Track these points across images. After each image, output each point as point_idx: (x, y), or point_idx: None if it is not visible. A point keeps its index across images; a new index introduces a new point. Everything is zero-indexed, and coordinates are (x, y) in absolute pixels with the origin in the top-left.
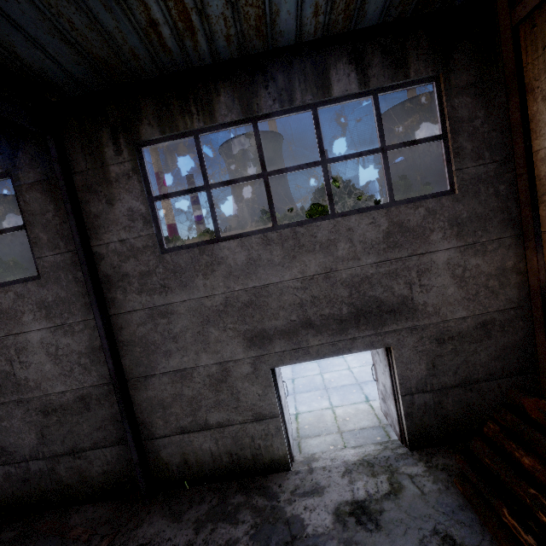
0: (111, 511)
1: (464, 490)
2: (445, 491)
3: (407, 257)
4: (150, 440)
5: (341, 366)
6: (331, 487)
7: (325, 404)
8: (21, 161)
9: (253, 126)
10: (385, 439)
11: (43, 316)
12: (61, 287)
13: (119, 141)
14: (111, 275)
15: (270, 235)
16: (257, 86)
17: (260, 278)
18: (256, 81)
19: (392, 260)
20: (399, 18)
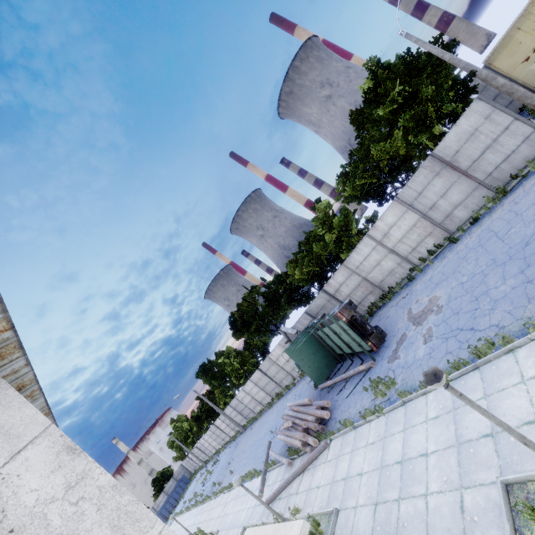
0: None
1: None
2: None
3: None
4: None
5: (419, 484)
6: None
7: None
8: None
9: None
10: None
11: None
12: None
13: None
14: None
15: None
16: None
17: None
18: None
19: None
20: None
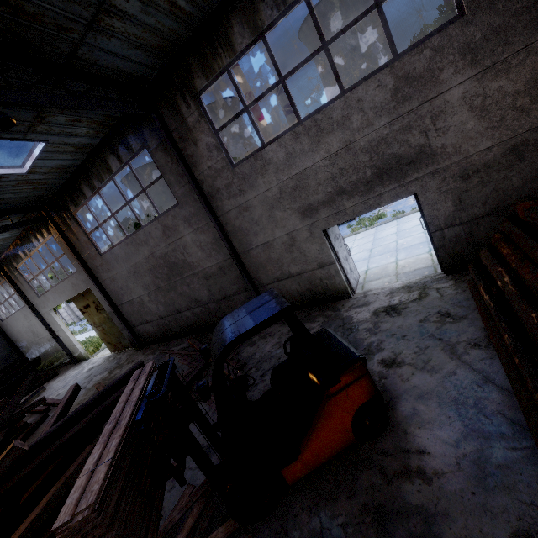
0: None
1: (470, 287)
2: (461, 293)
3: (418, 106)
4: (261, 287)
5: (417, 231)
6: (376, 302)
7: (391, 260)
8: (146, 136)
9: (263, 41)
10: (431, 273)
11: (188, 226)
12: (190, 207)
13: (186, 98)
14: (211, 192)
15: (297, 129)
16: (256, 3)
17: (298, 166)
18: None
19: (404, 115)
20: None
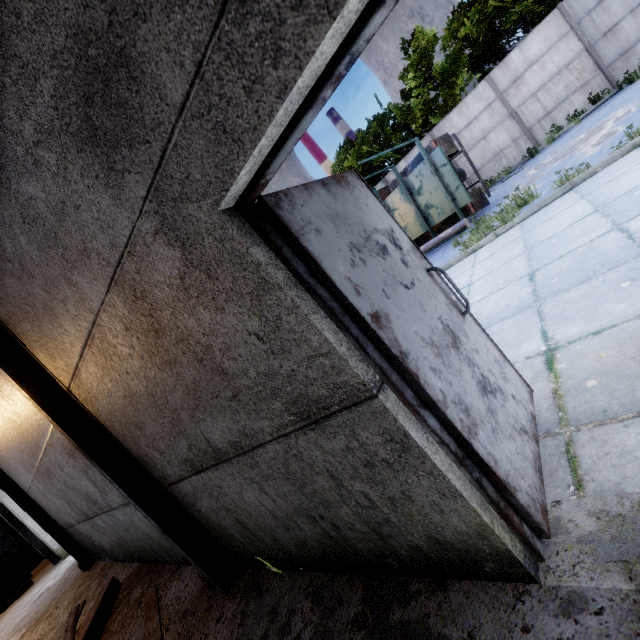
0: (195, 592)
1: None
2: None
3: None
4: (171, 486)
5: None
6: None
7: None
8: None
9: None
10: None
11: None
12: None
13: None
14: None
15: None
16: None
17: None
18: None
19: None
20: None
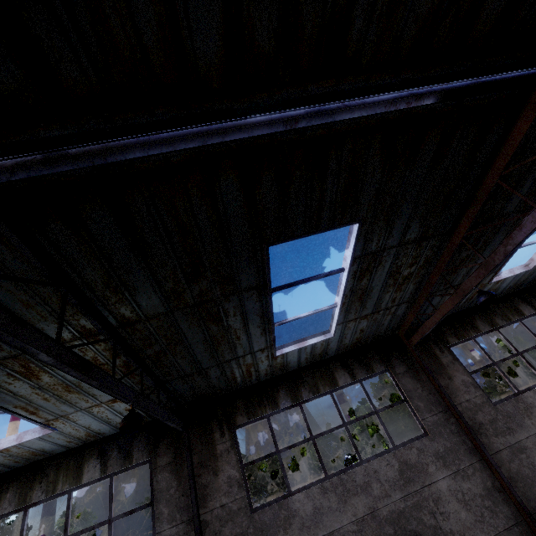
0: None
1: None
2: None
3: None
4: None
5: None
6: None
7: None
8: (393, 362)
9: (498, 332)
10: None
11: (441, 465)
12: (445, 439)
13: (439, 346)
14: (472, 425)
15: None
16: (490, 315)
17: None
18: (488, 313)
19: None
20: (529, 285)
